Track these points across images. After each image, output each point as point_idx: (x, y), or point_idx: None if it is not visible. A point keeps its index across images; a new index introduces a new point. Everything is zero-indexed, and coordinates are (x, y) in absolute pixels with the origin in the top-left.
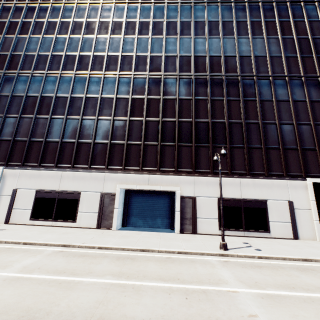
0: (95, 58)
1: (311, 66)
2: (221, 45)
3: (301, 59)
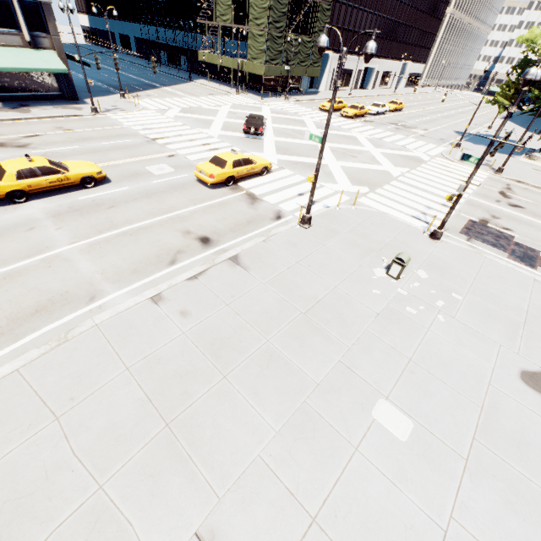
0: None
1: None
2: None
3: None
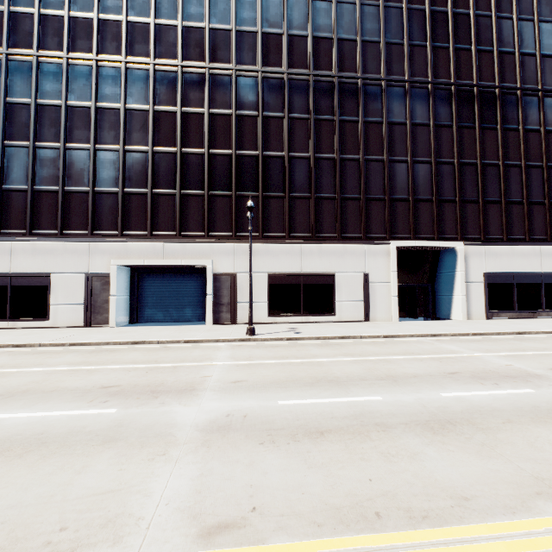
0: (44, 21)
1: (421, 64)
2: (283, 11)
3: (409, 50)
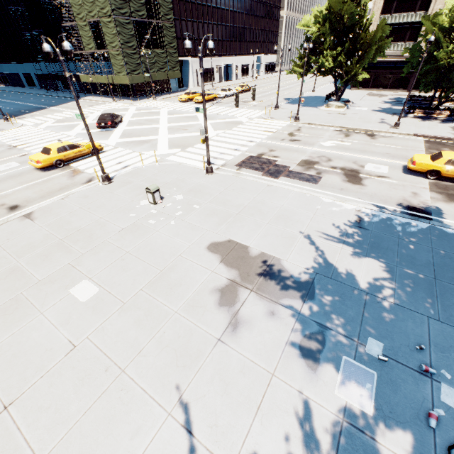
0: None
1: None
2: None
3: None
